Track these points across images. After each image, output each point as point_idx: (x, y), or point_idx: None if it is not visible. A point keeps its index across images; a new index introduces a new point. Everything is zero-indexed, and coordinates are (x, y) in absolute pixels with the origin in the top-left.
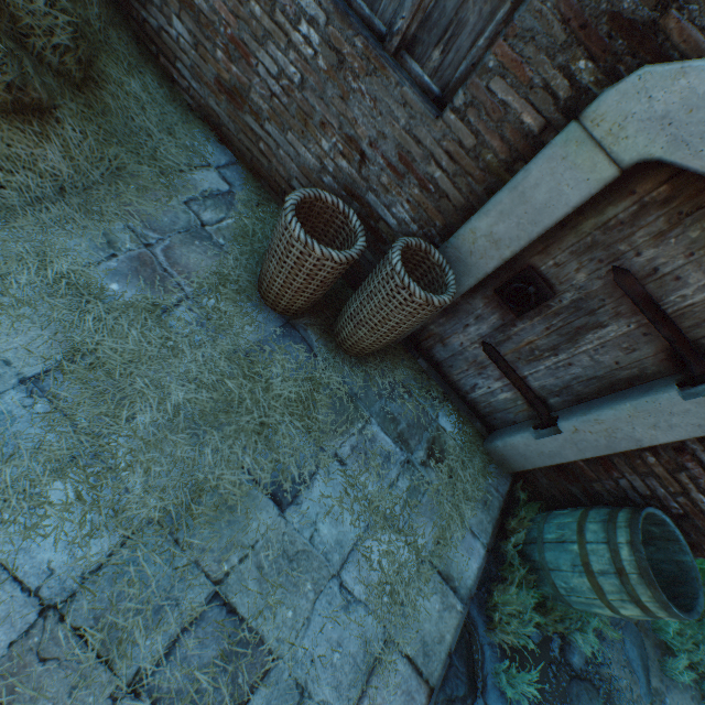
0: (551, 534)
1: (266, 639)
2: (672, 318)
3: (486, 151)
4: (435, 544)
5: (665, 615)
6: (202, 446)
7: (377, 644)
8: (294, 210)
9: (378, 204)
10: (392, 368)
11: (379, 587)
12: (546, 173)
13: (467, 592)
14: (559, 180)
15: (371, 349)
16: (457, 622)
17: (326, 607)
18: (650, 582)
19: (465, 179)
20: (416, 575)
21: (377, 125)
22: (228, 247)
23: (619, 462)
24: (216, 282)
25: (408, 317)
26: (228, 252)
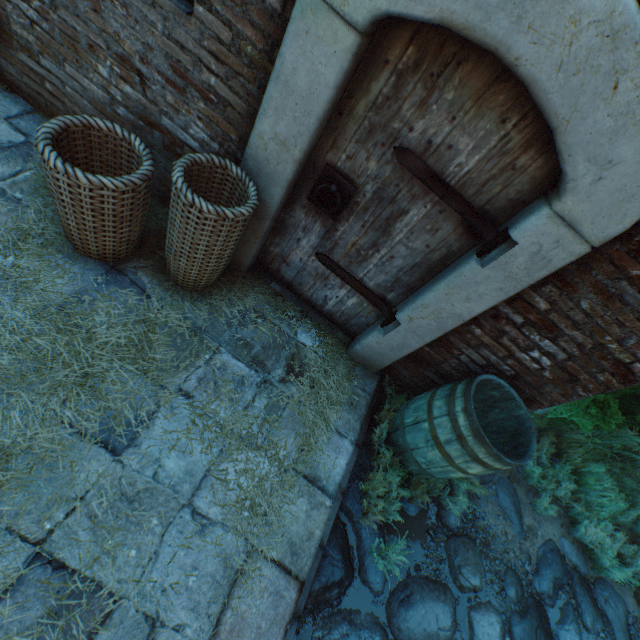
0: (409, 419)
1: (104, 584)
2: (457, 190)
3: (244, 43)
4: (299, 452)
5: (501, 465)
6: (8, 411)
7: (238, 558)
8: (48, 139)
9: (175, 128)
10: (242, 296)
11: (238, 505)
12: (299, 54)
13: (336, 487)
14: (311, 59)
15: (204, 280)
16: (327, 517)
17: (177, 537)
18: (482, 440)
19: (238, 80)
20: (280, 484)
21: (139, 35)
22: (28, 200)
23: (455, 340)
24: (15, 239)
25: (214, 238)
26: (29, 206)
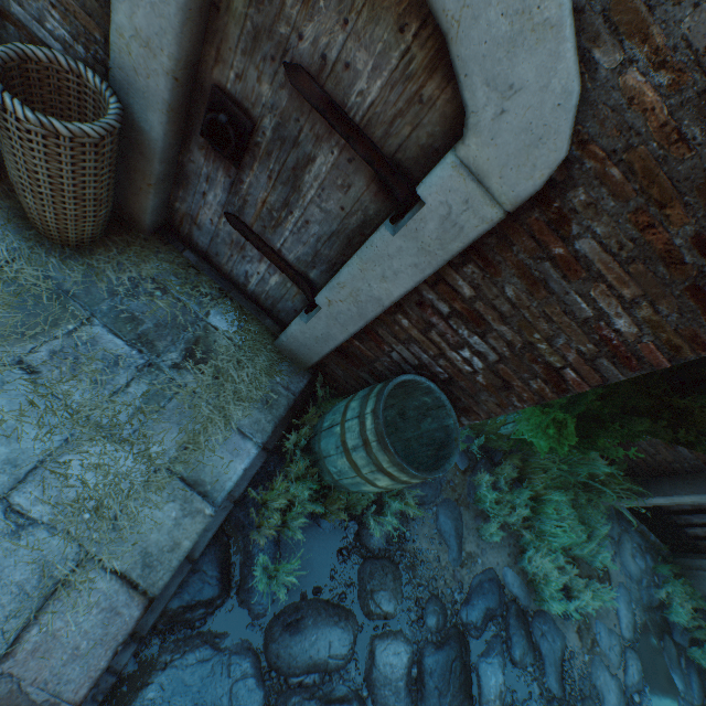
0: (327, 422)
1: None
2: (364, 130)
3: None
4: (180, 450)
5: (408, 477)
6: None
7: (63, 567)
8: None
9: (29, 19)
10: (139, 262)
11: (77, 505)
12: None
13: (225, 494)
14: None
15: (71, 230)
16: (204, 527)
17: None
18: (385, 446)
19: None
20: (145, 485)
21: None
22: None
23: (384, 333)
24: None
25: (54, 164)
26: None
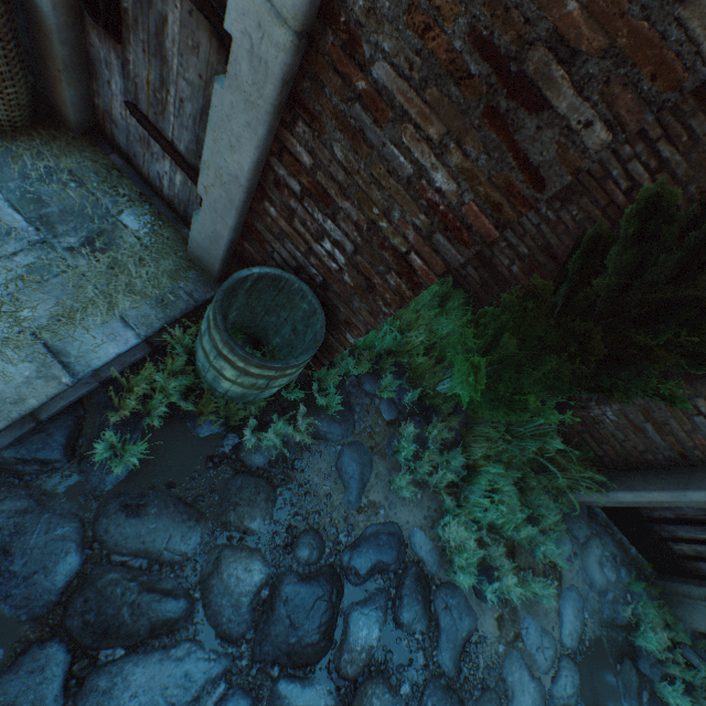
0: None
1: None
2: None
3: None
4: (52, 321)
5: (242, 362)
6: None
7: None
8: None
9: None
10: (60, 155)
11: None
12: None
13: (88, 370)
14: None
15: None
16: (56, 392)
17: None
18: (216, 323)
19: None
20: (6, 342)
21: None
22: None
23: (262, 228)
24: None
25: None
26: None
